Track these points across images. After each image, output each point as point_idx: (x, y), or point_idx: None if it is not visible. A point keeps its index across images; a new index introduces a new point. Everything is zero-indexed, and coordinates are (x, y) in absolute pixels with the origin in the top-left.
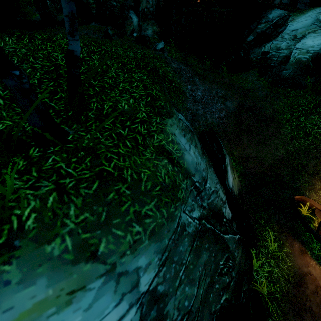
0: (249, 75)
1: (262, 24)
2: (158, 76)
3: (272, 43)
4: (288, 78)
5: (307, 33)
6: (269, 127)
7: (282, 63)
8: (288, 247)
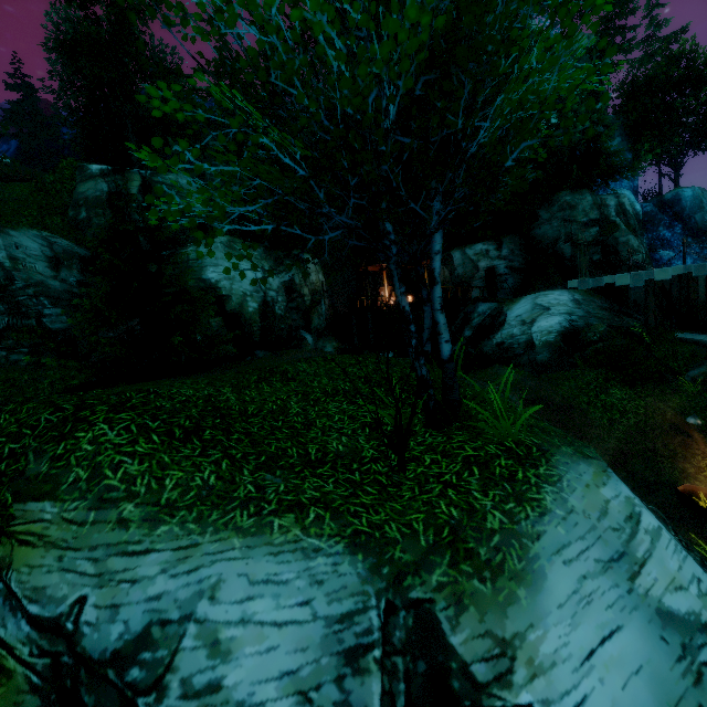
0: (497, 369)
1: (474, 318)
2: None
3: (502, 333)
4: (549, 362)
5: (536, 318)
6: (573, 417)
7: (528, 349)
8: None
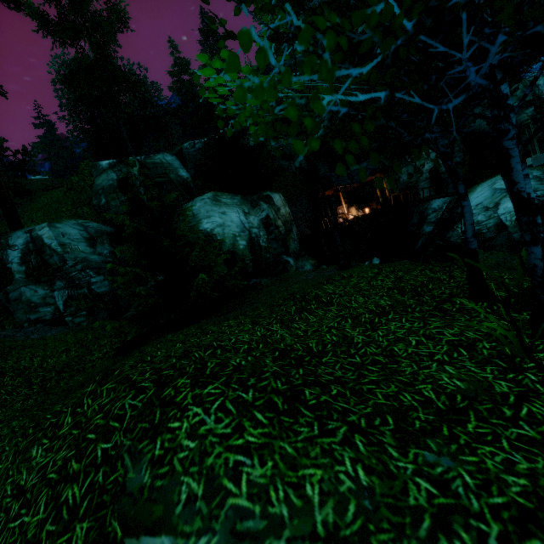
0: None
1: (430, 215)
2: None
3: None
4: None
5: (498, 201)
6: None
7: (500, 231)
8: None
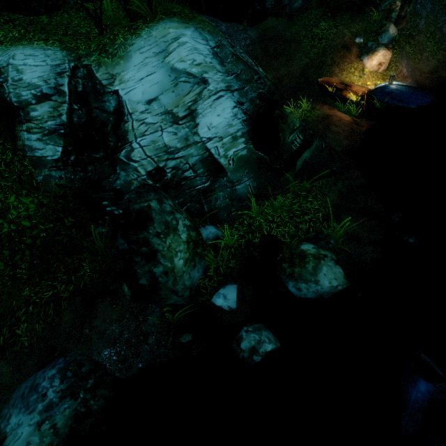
0: (268, 21)
1: None
2: None
3: None
4: (300, 8)
5: None
6: (291, 46)
7: None
8: (318, 107)
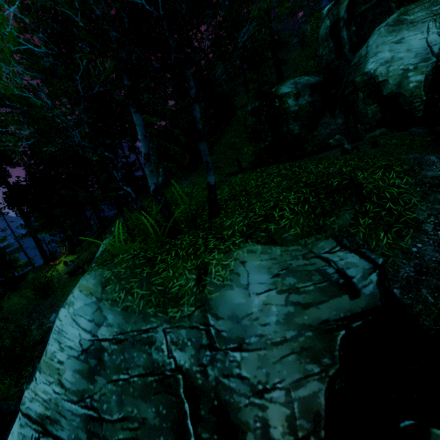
0: None
1: None
2: (344, 194)
3: None
4: None
5: None
6: None
7: None
8: None
